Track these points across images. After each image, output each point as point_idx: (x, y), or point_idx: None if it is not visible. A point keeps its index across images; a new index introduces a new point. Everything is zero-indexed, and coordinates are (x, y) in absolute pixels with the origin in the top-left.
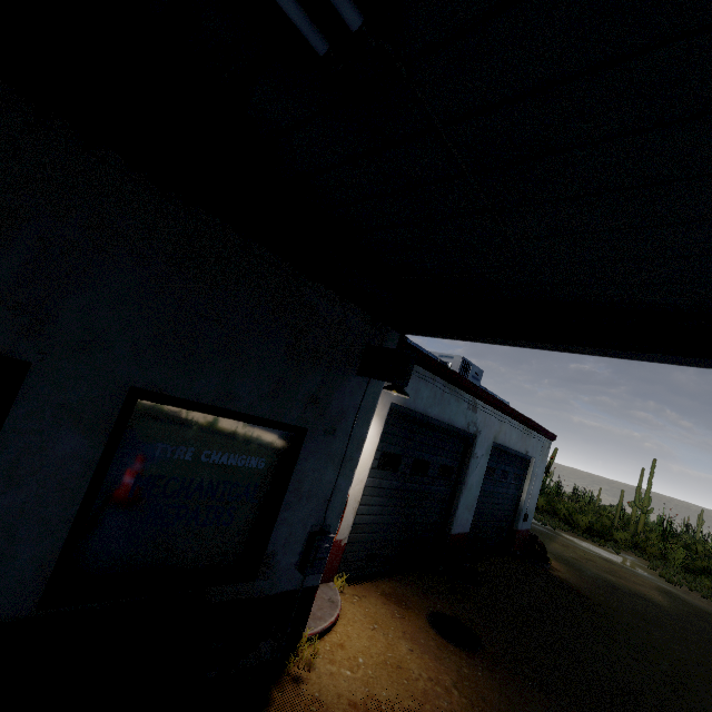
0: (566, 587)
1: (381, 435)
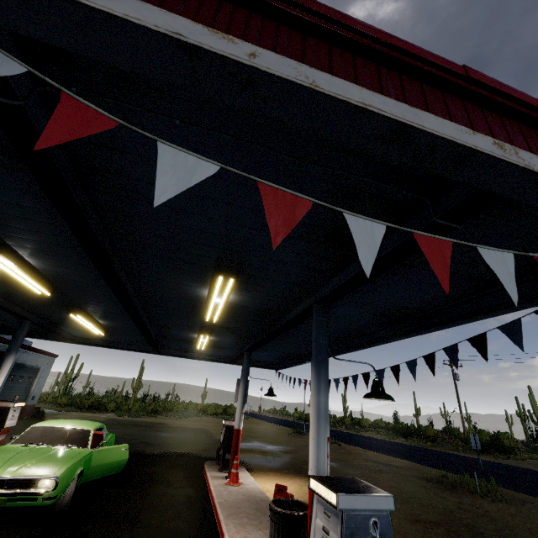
0: None
1: None
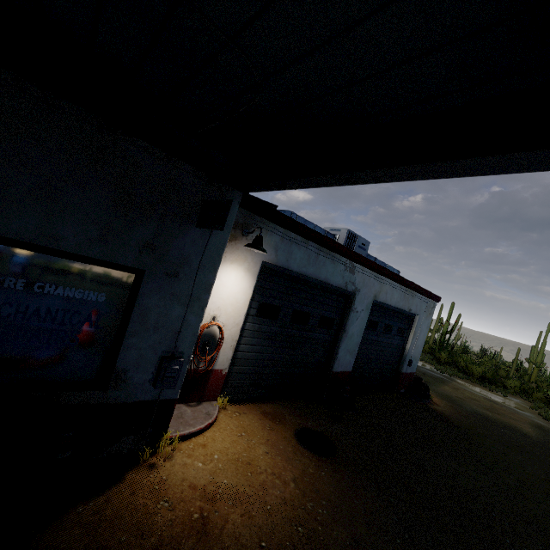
0: (439, 417)
1: (257, 289)
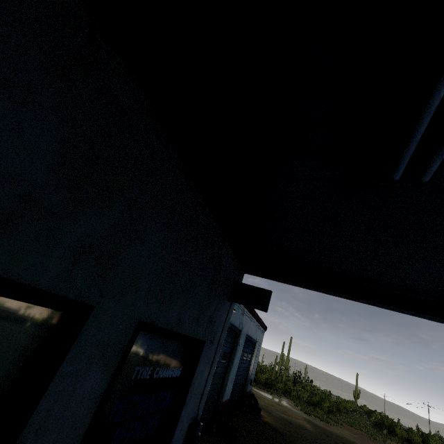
0: (273, 429)
1: None
